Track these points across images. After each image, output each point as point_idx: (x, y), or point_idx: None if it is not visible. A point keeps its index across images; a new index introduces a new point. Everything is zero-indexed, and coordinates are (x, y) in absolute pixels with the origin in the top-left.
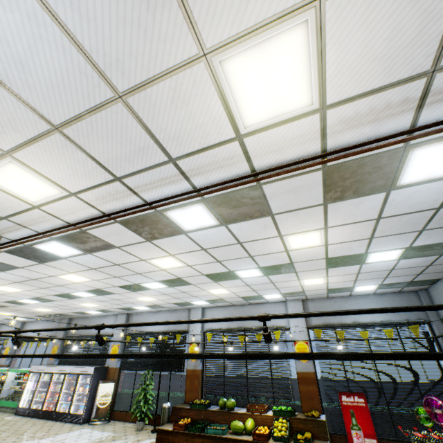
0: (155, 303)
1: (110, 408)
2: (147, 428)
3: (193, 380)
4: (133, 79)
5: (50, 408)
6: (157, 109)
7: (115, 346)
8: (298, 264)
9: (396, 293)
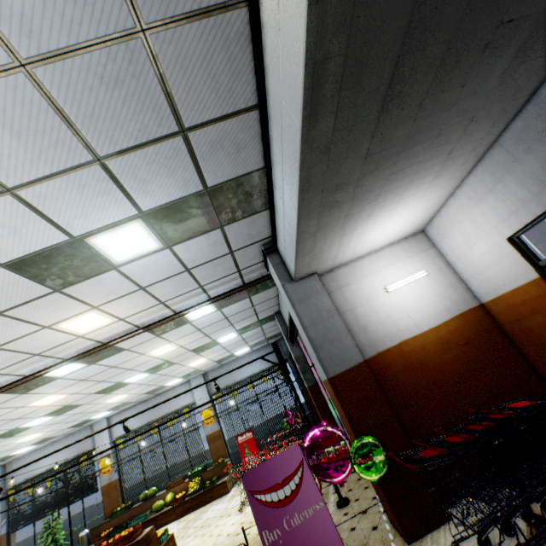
0: (43, 437)
1: None
2: None
3: (111, 493)
4: (4, 342)
5: None
6: (22, 344)
7: None
8: (173, 359)
9: (268, 345)
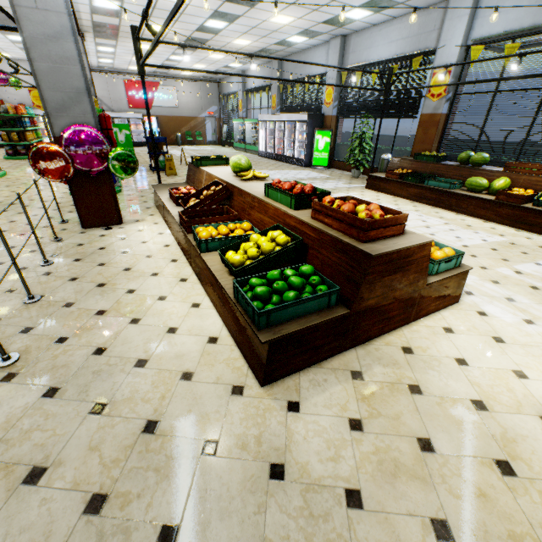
0: None
1: (328, 157)
2: (364, 178)
3: (427, 129)
4: None
5: (279, 153)
6: None
7: (329, 89)
8: None
9: None
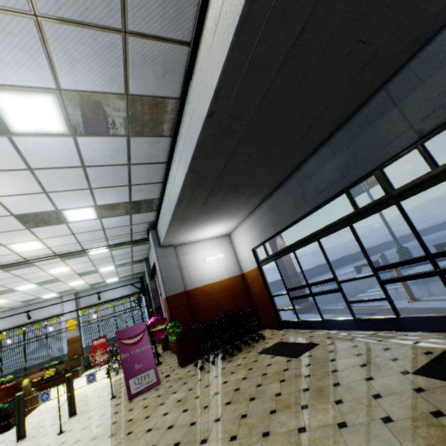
0: None
1: None
2: None
3: None
4: None
5: None
6: None
7: None
8: (61, 278)
9: (132, 279)
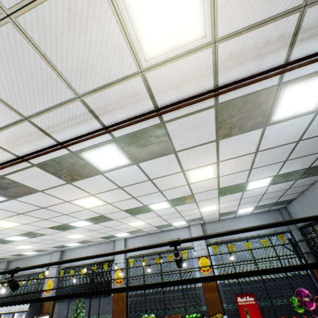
0: (84, 239)
1: None
2: None
3: (119, 302)
4: None
5: None
6: (54, 34)
7: (50, 281)
8: (197, 194)
9: (266, 212)
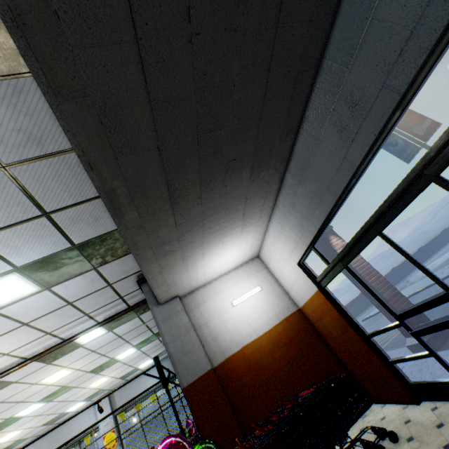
0: None
1: None
2: None
3: None
4: None
5: None
6: None
7: None
8: (70, 383)
9: None
